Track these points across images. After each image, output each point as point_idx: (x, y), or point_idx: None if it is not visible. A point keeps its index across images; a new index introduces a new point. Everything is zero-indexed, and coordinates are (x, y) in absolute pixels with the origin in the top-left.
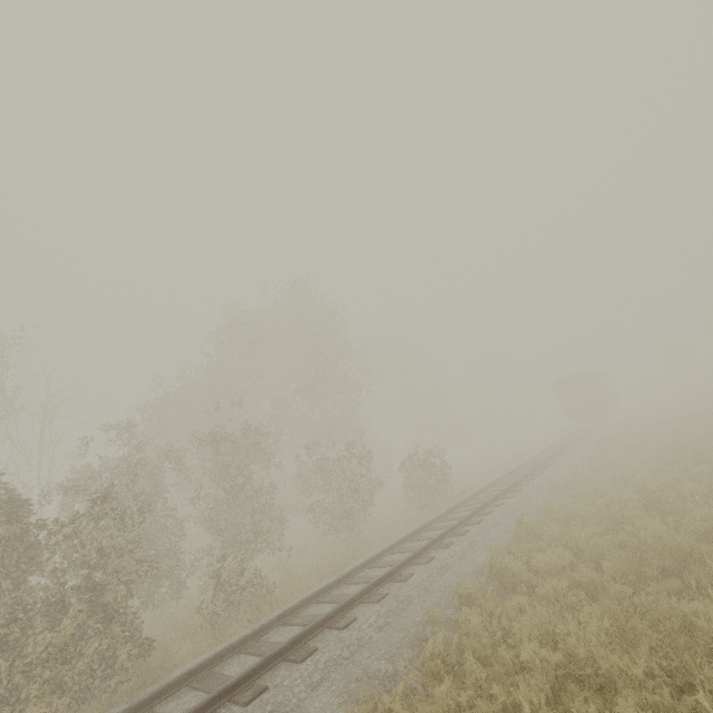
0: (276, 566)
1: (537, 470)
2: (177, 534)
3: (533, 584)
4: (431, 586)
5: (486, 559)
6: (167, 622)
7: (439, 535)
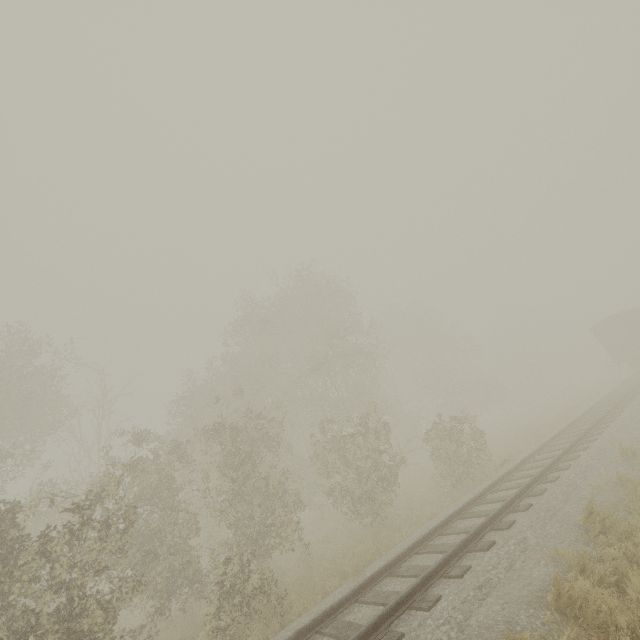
0: (301, 557)
1: (594, 429)
2: (192, 529)
3: (639, 633)
4: (467, 622)
5: (546, 575)
6: (187, 628)
7: (474, 530)
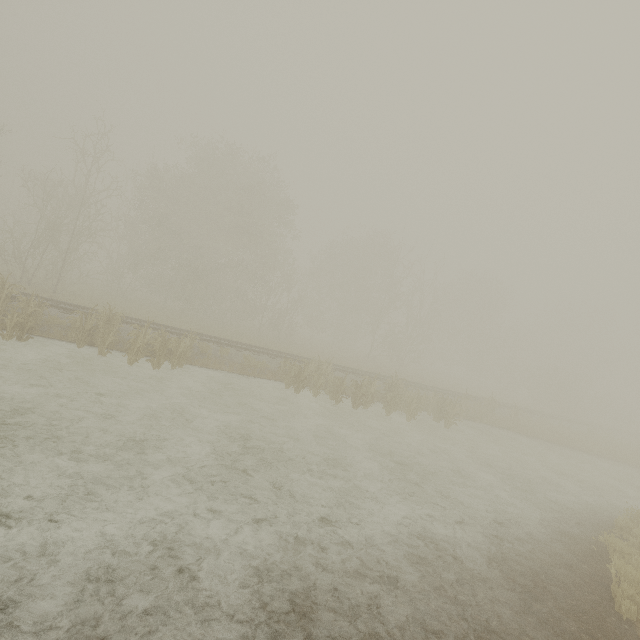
0: None
1: None
2: None
3: None
4: None
5: None
6: None
7: None
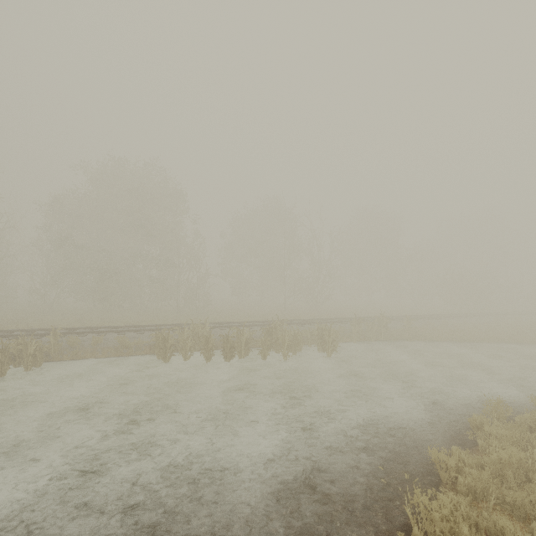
0: None
1: None
2: None
3: None
4: None
5: None
6: None
7: None
